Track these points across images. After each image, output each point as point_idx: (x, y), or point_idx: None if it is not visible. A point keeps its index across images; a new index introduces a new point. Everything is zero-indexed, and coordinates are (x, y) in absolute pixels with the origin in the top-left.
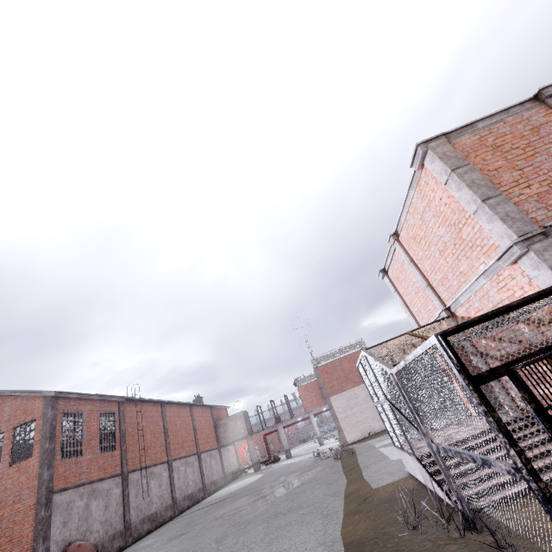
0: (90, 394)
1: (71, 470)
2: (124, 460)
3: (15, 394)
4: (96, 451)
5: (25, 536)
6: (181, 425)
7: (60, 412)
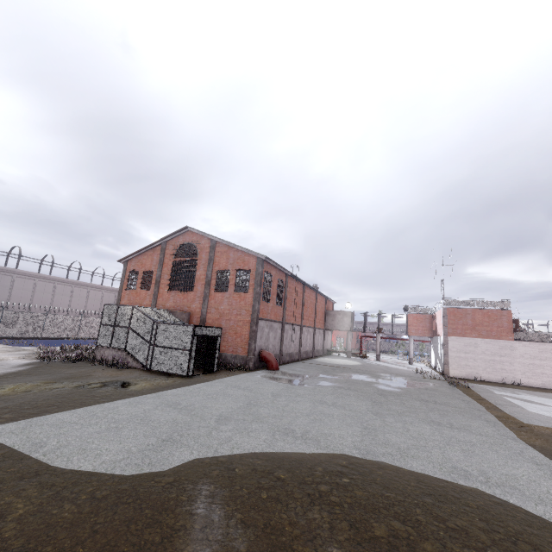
0: (279, 265)
1: (265, 309)
2: (284, 314)
3: (238, 248)
4: (274, 303)
5: (243, 335)
6: (310, 304)
7: (264, 271)
